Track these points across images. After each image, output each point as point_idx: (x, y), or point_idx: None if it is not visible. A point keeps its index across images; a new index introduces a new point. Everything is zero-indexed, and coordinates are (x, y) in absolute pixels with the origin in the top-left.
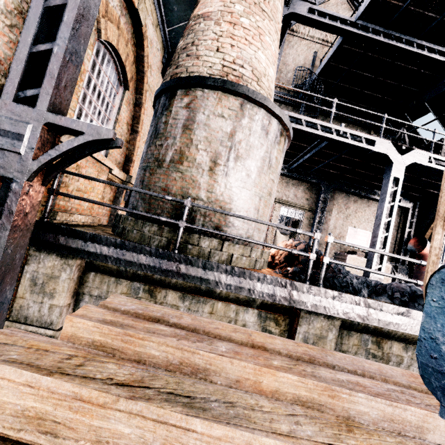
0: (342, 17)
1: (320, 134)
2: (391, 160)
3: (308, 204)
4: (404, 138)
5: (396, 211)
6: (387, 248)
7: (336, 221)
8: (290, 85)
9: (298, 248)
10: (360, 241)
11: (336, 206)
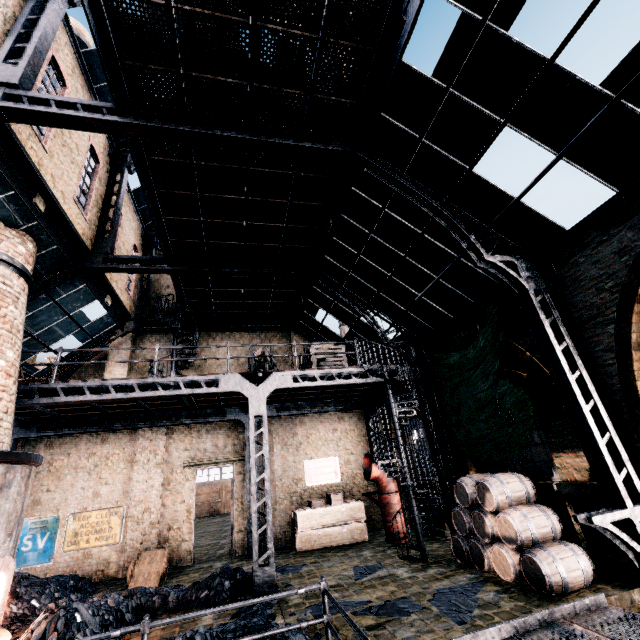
0: (149, 258)
1: (139, 396)
2: (246, 396)
3: (237, 451)
4: (265, 360)
5: (358, 415)
6: (270, 521)
7: (283, 460)
8: (173, 308)
9: (35, 634)
10: (326, 476)
11: (277, 438)
